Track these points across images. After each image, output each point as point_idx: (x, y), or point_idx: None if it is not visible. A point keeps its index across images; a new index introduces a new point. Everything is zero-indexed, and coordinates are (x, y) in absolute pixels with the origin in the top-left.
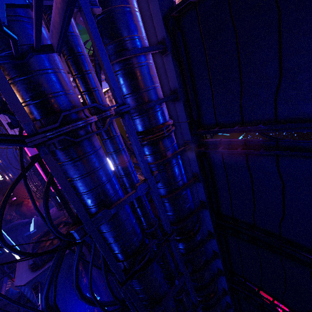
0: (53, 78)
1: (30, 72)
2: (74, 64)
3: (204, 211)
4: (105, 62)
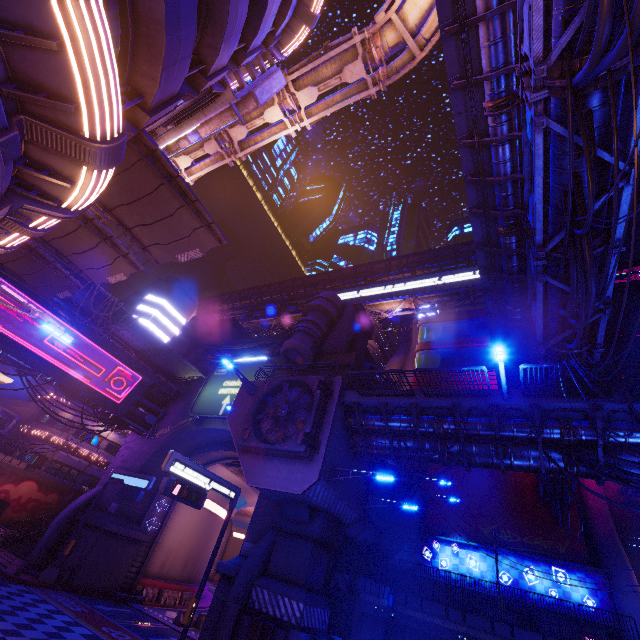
0: None
1: None
2: None
3: None
4: None
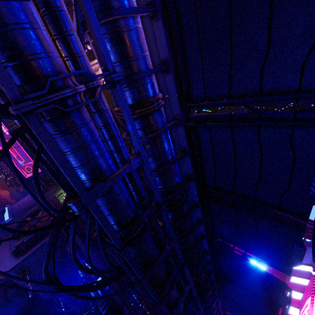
0: (34, 36)
1: (5, 25)
2: (53, 21)
3: (190, 183)
4: (93, 21)
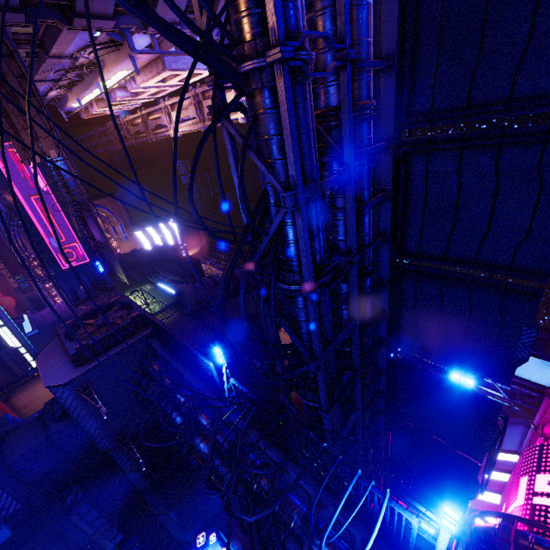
0: None
1: None
2: None
3: (381, 247)
4: None
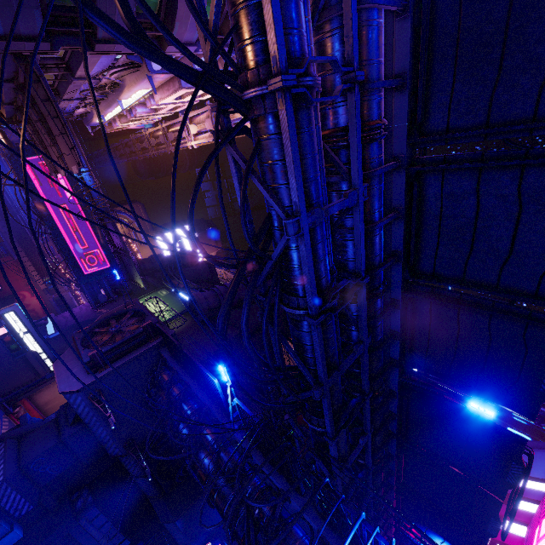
0: (300, 9)
1: None
2: None
3: (393, 267)
4: (353, 3)
